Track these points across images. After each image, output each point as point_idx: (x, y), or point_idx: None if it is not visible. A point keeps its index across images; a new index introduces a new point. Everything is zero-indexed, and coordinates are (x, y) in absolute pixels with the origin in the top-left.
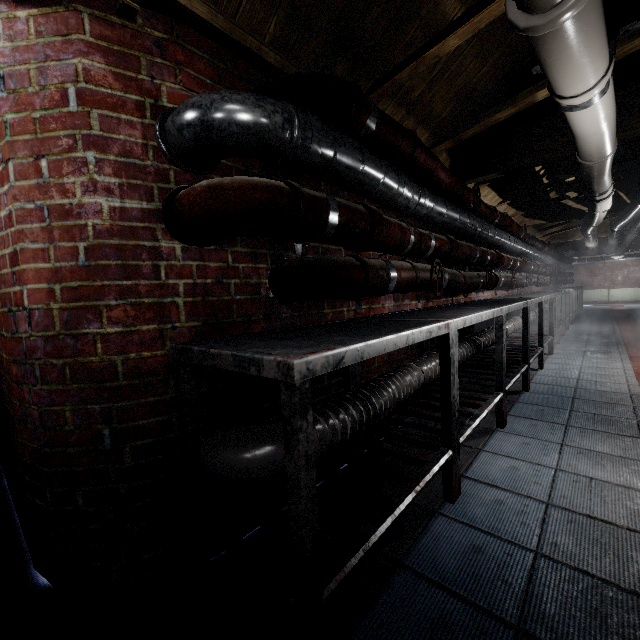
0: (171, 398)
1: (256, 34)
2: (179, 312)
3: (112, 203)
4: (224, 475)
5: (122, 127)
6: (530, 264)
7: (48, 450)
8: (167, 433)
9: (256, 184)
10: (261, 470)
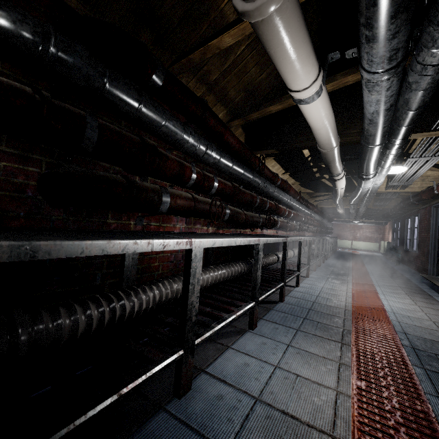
0: None
1: None
2: None
3: None
4: None
5: None
6: (302, 216)
7: None
8: None
9: None
10: None
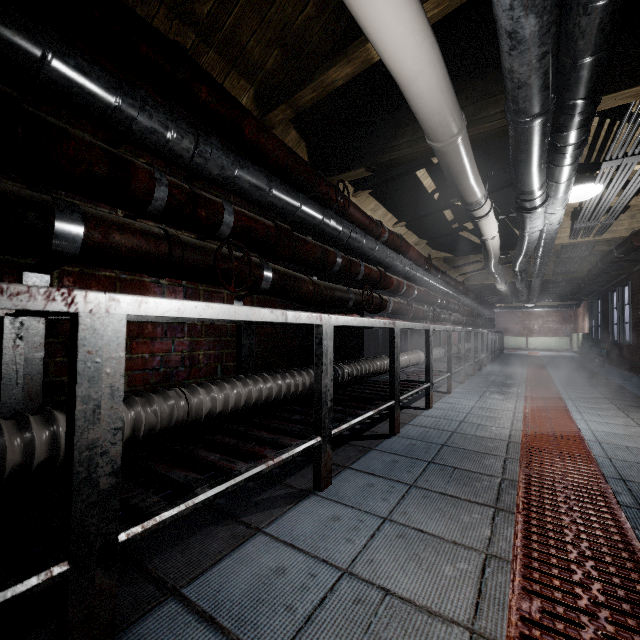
0: None
1: None
2: None
3: None
4: None
5: None
6: (436, 296)
7: None
8: None
9: None
10: None
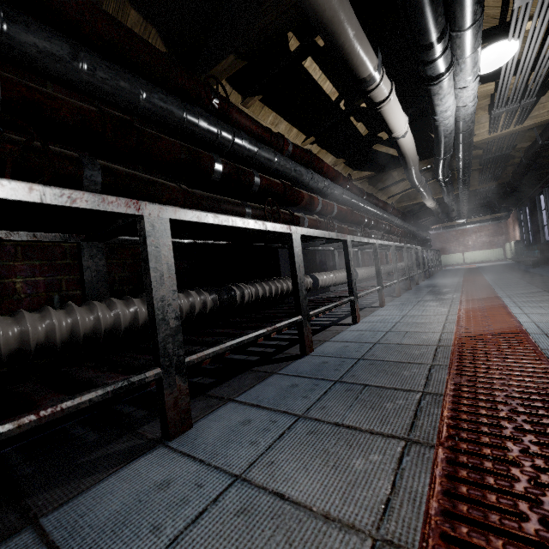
0: None
1: None
2: None
3: None
4: None
5: None
6: (361, 215)
7: None
8: None
9: None
10: None
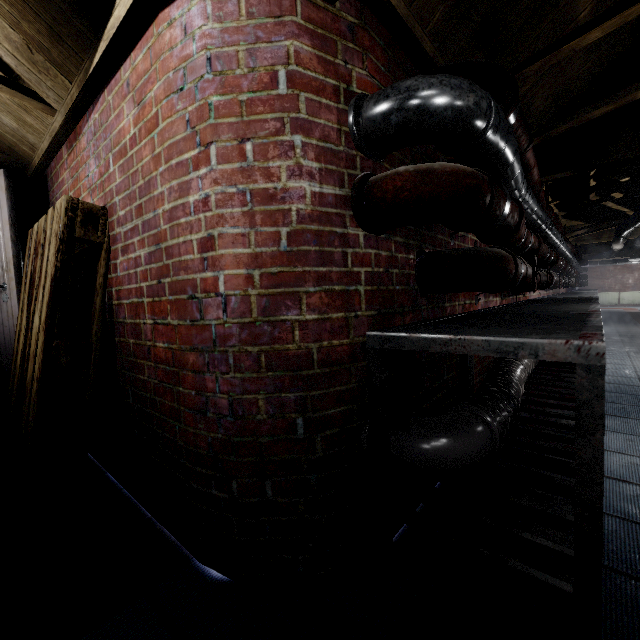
0: (353, 388)
1: (421, 22)
2: (360, 300)
3: (313, 188)
4: (420, 465)
5: (322, 111)
6: (568, 265)
7: (238, 439)
8: (349, 423)
9: (464, 170)
10: (460, 460)
